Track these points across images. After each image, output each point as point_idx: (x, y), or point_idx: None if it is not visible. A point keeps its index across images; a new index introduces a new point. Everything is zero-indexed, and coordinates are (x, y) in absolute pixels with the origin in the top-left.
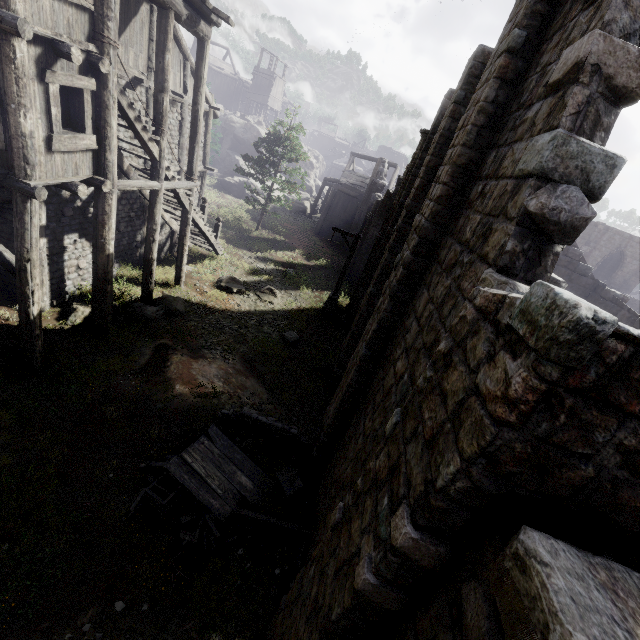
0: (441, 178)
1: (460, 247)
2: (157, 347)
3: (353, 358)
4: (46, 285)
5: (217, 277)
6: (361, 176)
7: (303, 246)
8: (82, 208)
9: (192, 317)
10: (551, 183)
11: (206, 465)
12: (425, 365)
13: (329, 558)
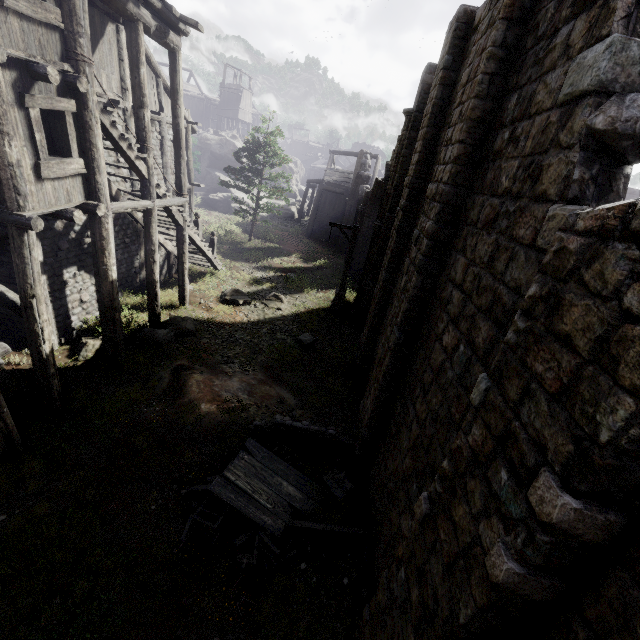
0: (454, 138)
1: (498, 199)
2: (175, 369)
3: (383, 346)
4: (52, 323)
5: (220, 292)
6: (344, 172)
7: (298, 250)
8: (77, 240)
9: (203, 334)
10: (616, 95)
11: (250, 481)
12: (488, 328)
13: (427, 555)
